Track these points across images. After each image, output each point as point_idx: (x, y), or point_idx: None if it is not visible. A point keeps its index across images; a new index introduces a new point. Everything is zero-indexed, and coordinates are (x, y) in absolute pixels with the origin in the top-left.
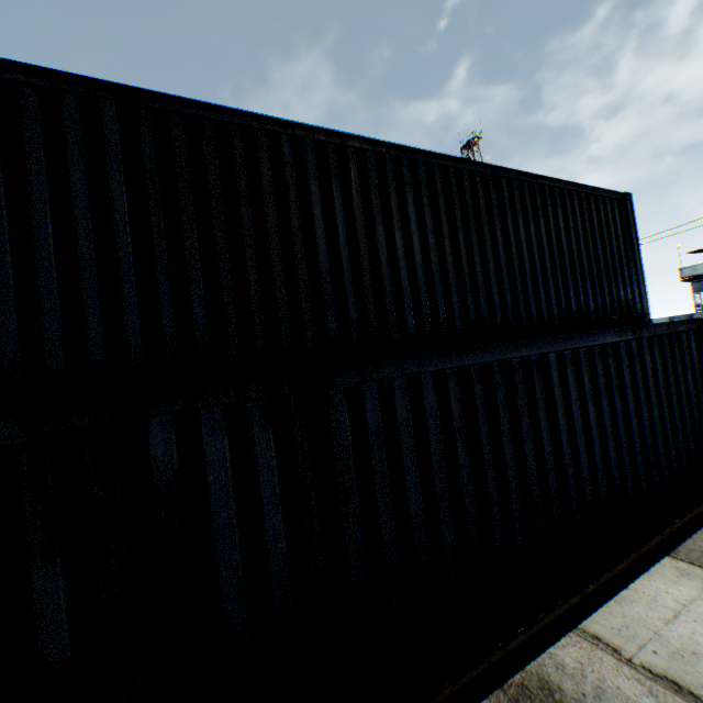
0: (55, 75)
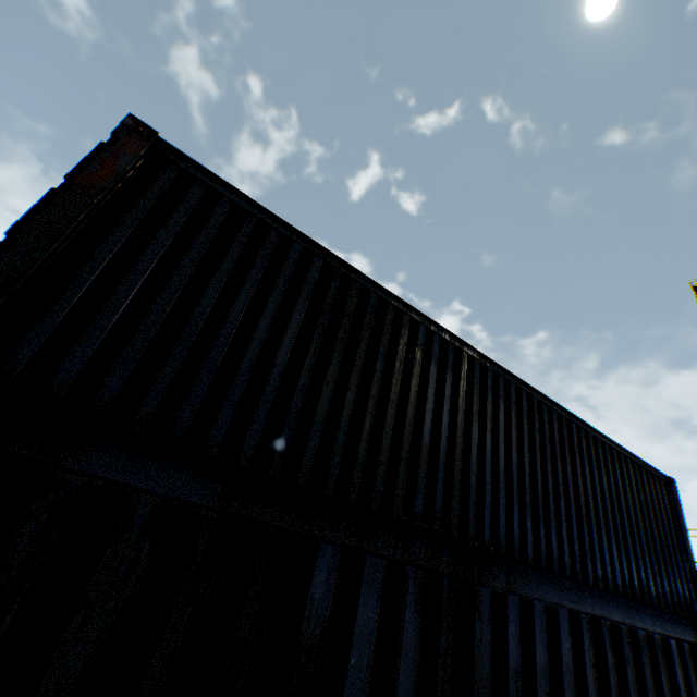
0: (295, 231)
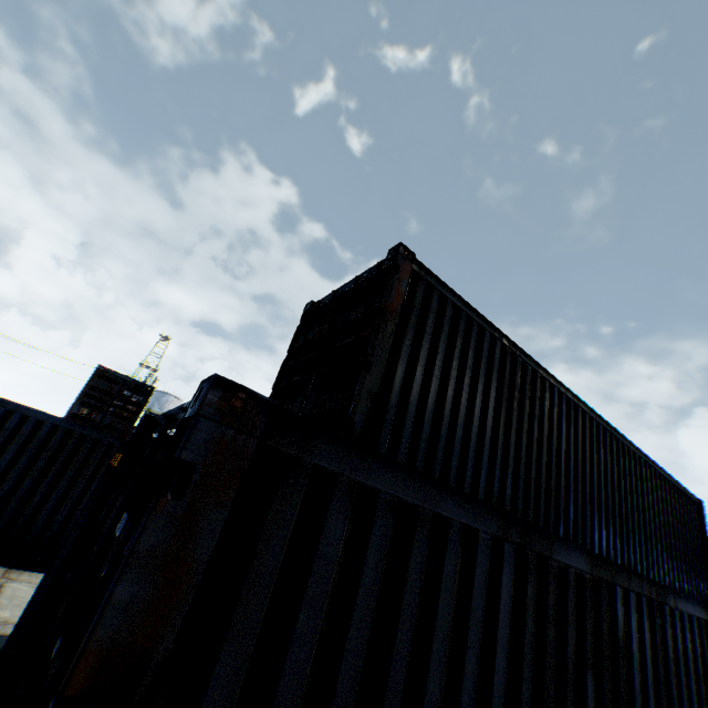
0: (486, 320)
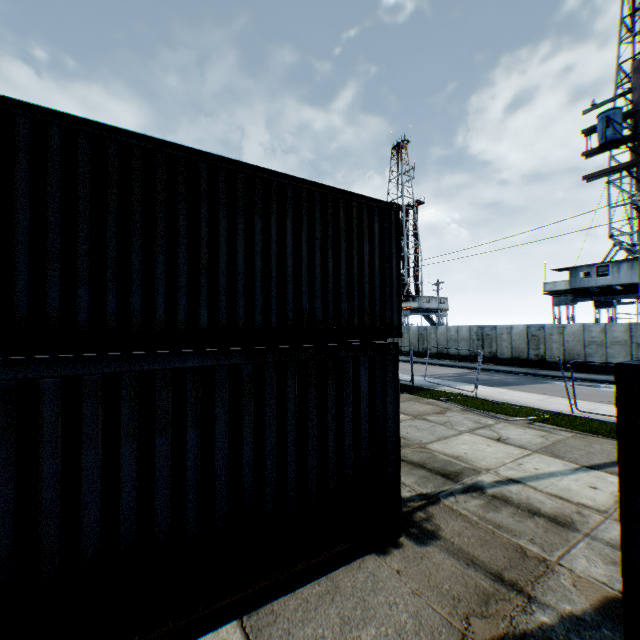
0: None
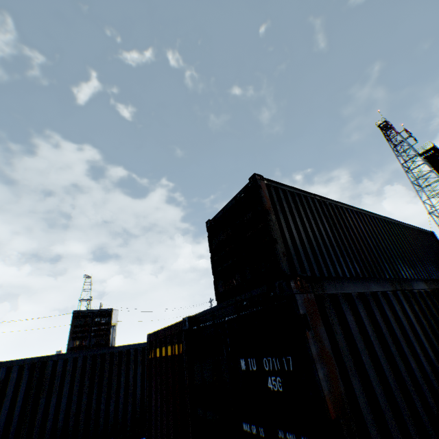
0: (305, 191)
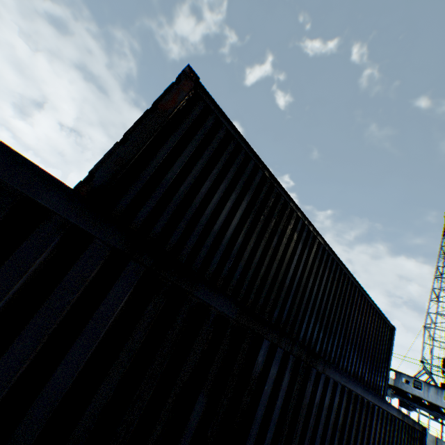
0: (254, 152)
